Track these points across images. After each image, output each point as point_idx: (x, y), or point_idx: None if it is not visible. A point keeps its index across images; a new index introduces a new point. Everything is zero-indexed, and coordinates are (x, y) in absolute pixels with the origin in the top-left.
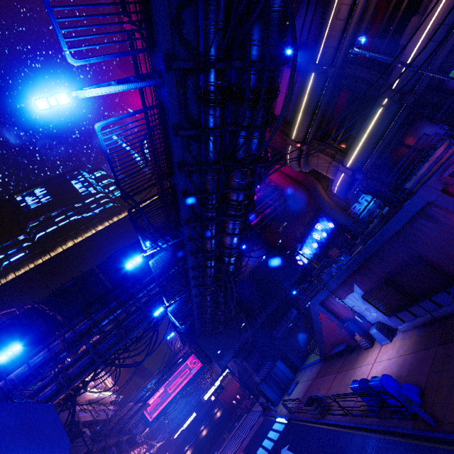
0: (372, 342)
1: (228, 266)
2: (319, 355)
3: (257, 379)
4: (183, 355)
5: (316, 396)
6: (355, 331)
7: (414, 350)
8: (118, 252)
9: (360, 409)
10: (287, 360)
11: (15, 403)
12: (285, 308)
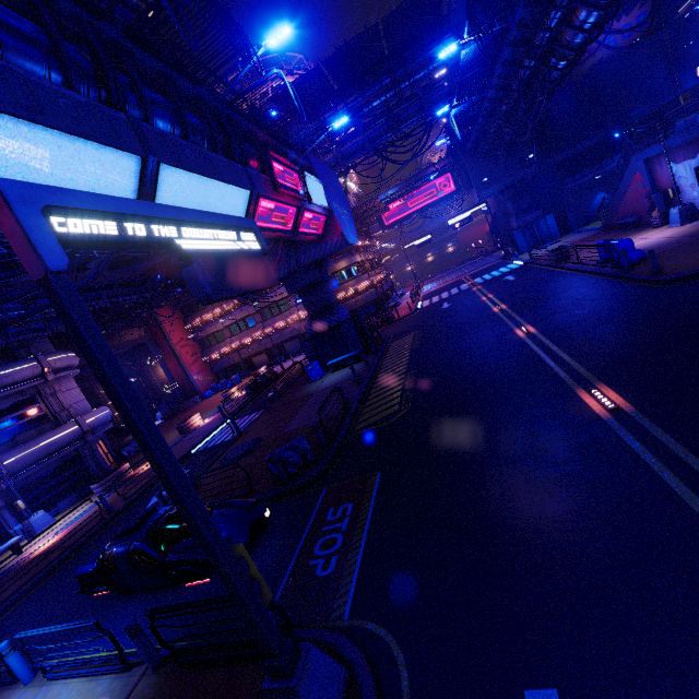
0: (666, 223)
1: (551, 71)
2: (603, 222)
3: (513, 225)
4: (435, 171)
5: (562, 245)
6: (657, 206)
7: (685, 236)
8: (410, 0)
9: (592, 262)
10: (563, 218)
11: (321, 163)
12: (609, 151)
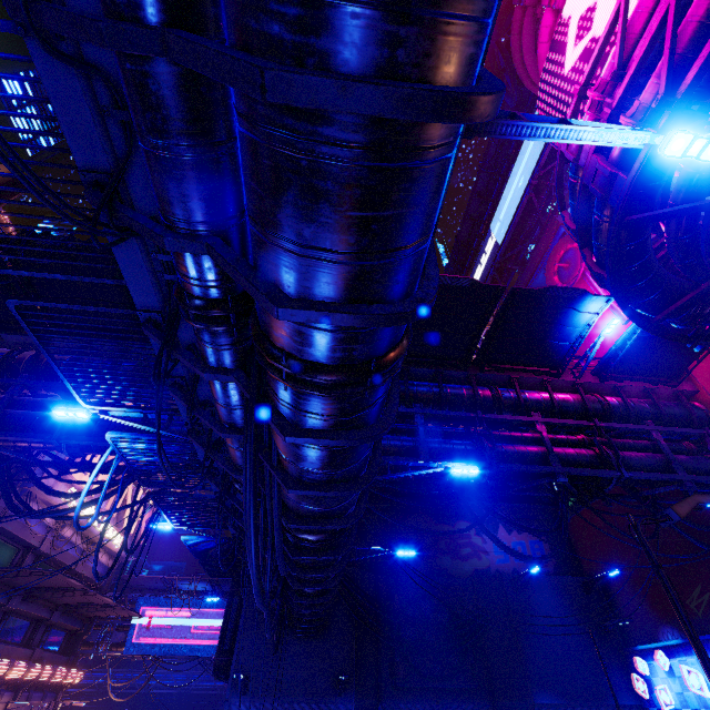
0: None
1: None
2: None
3: None
4: None
5: None
6: None
7: None
8: None
9: None
10: None
11: None
12: None
